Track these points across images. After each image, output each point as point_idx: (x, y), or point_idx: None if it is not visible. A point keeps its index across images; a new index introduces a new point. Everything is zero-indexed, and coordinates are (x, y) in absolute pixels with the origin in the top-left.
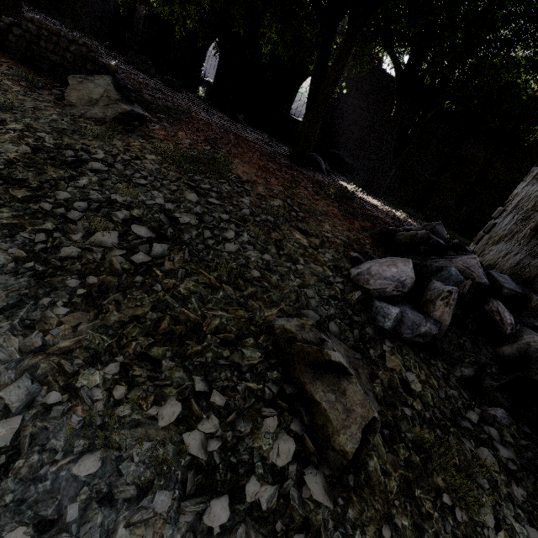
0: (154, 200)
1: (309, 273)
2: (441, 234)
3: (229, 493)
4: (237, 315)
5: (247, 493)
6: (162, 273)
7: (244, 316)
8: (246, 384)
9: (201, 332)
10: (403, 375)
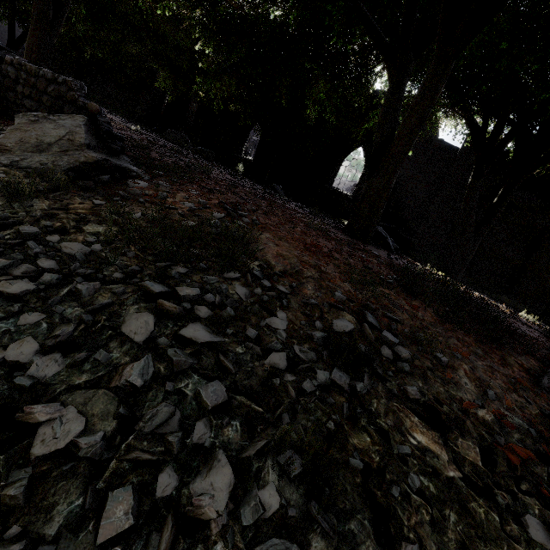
0: (6, 346)
1: None
2: None
3: None
4: None
5: None
6: None
7: None
8: None
9: None
10: None
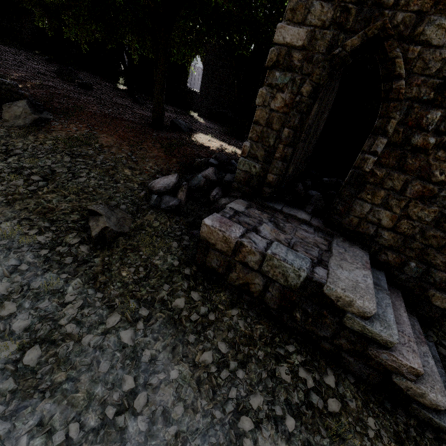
0: (46, 164)
1: (124, 187)
2: (221, 159)
3: (50, 249)
4: (74, 205)
5: (56, 249)
6: (42, 193)
7: (77, 205)
8: (69, 225)
9: (54, 211)
10: (152, 221)
